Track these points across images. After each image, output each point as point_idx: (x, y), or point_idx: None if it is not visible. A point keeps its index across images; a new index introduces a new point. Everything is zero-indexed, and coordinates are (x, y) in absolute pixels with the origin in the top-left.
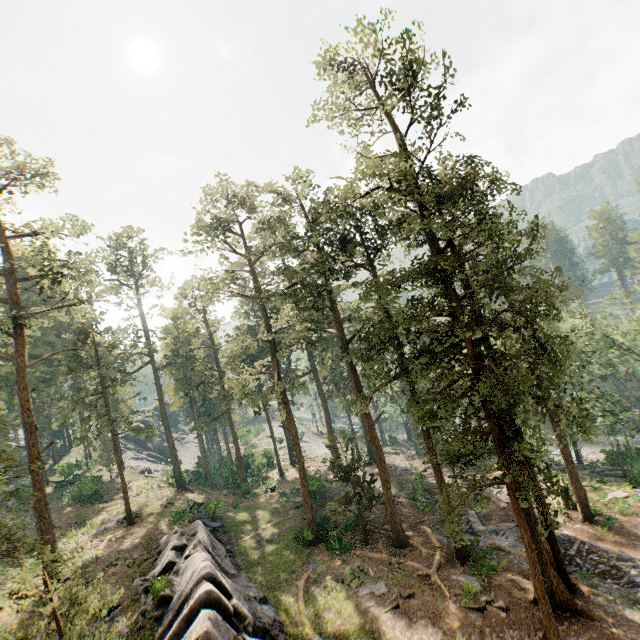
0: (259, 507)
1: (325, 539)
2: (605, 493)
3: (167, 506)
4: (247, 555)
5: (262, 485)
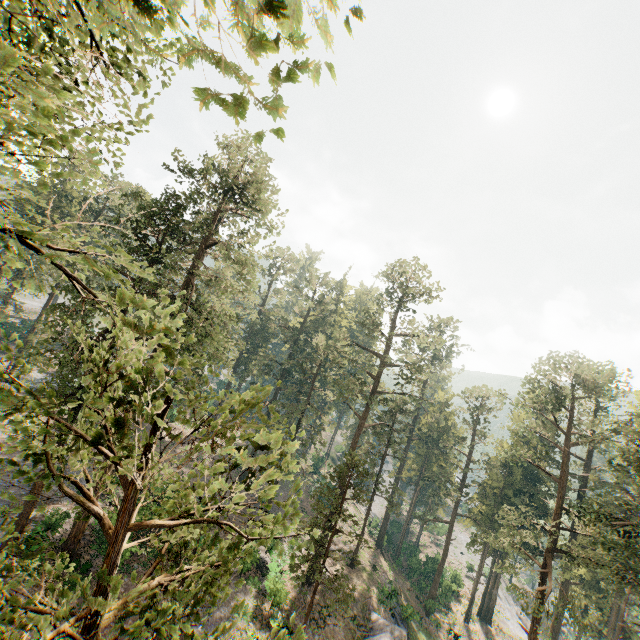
0: None
1: None
2: None
3: (373, 567)
4: None
5: (444, 614)
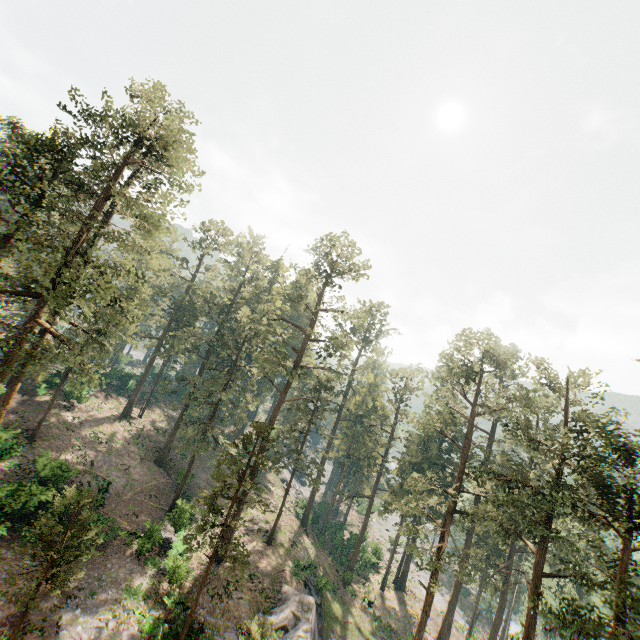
0: (352, 611)
1: None
2: None
3: (292, 544)
4: None
5: (361, 585)
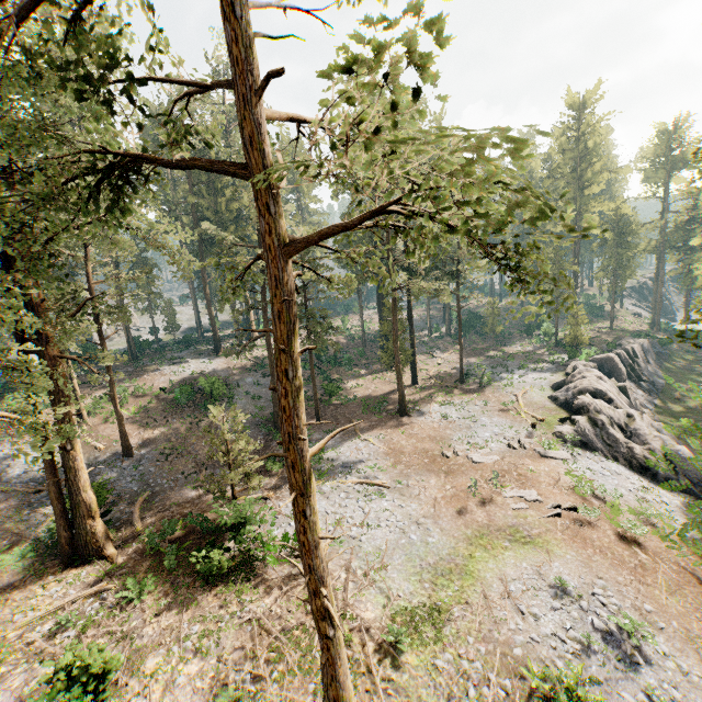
0: None
1: None
2: None
3: (636, 332)
4: (670, 368)
5: None
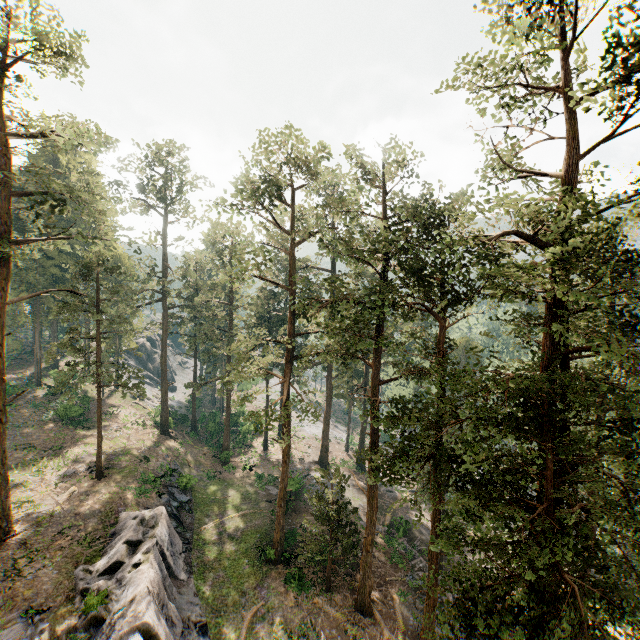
0: (233, 484)
1: (286, 562)
2: (604, 627)
3: (142, 461)
4: (204, 551)
5: (243, 455)
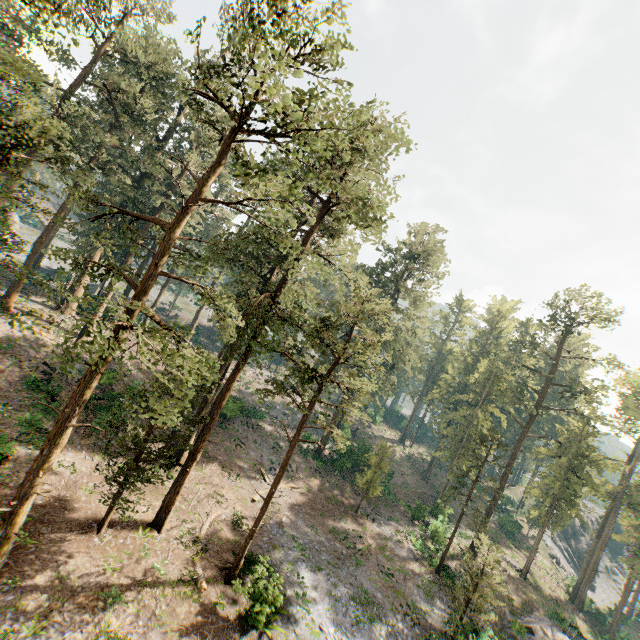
0: None
1: None
2: None
3: (553, 600)
4: None
5: None
